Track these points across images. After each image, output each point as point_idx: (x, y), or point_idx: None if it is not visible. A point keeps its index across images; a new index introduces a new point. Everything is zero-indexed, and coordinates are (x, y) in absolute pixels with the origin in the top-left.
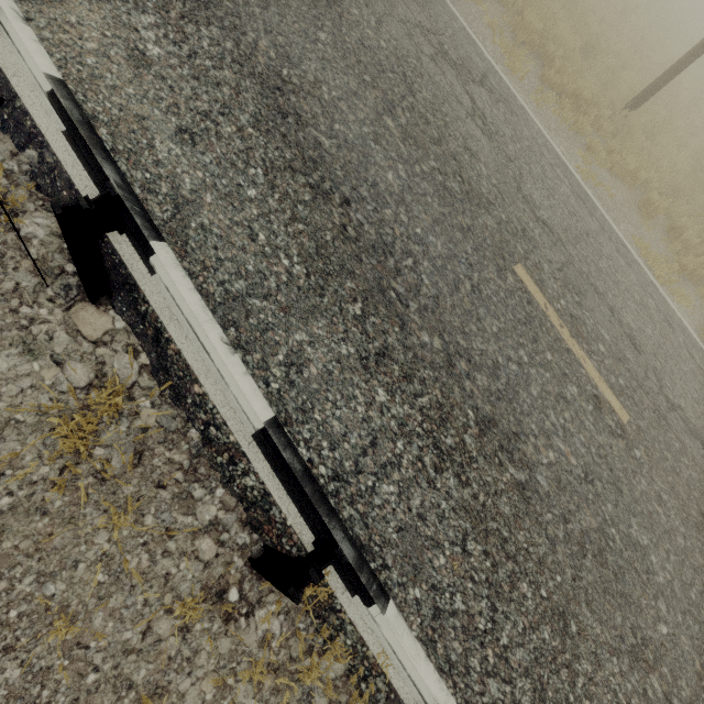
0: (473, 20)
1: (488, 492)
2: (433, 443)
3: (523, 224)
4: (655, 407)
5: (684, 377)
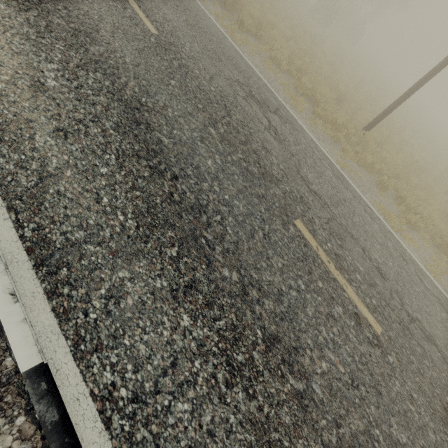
0: (272, 81)
1: (272, 403)
2: (227, 360)
3: (301, 194)
4: (400, 320)
5: (418, 296)
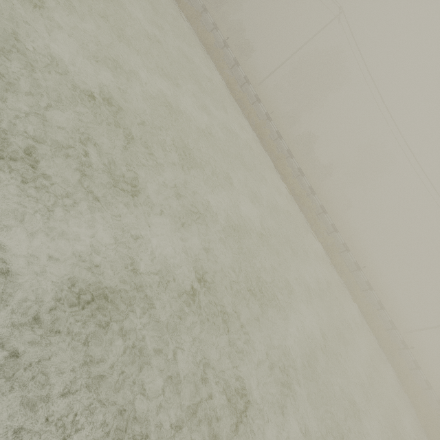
0: None
1: None
2: None
3: None
4: None
5: None
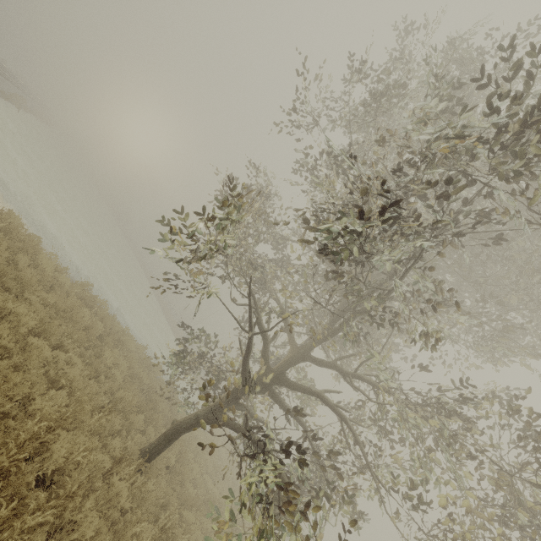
0: None
1: None
2: None
3: None
4: None
5: None
